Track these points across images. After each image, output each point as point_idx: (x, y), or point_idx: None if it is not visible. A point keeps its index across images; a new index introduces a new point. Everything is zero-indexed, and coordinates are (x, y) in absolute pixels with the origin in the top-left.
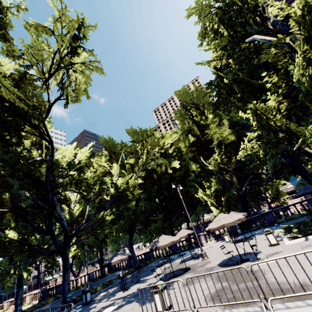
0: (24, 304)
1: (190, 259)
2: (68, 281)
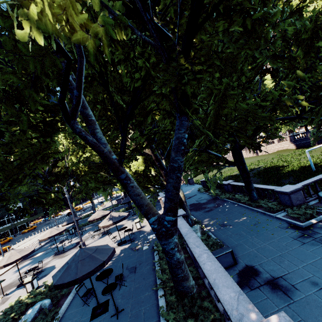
0: None
1: (106, 232)
2: None
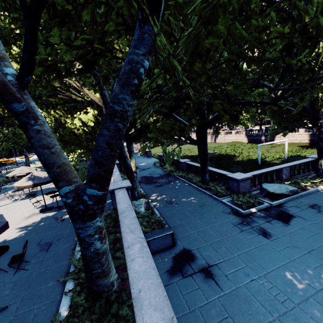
0: None
1: (33, 194)
2: None
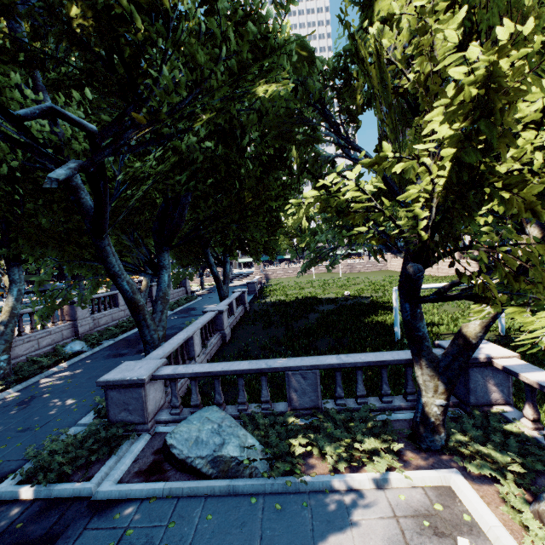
0: None
1: None
2: None
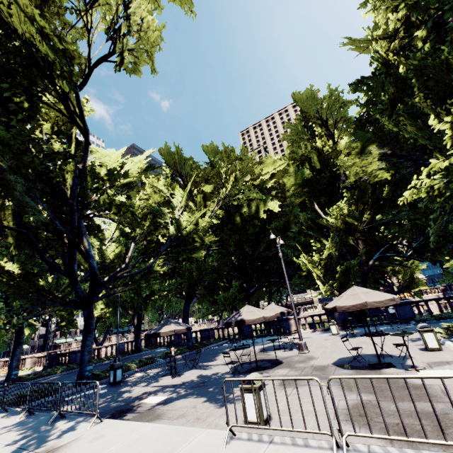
0: (22, 369)
1: (277, 348)
2: (90, 348)
